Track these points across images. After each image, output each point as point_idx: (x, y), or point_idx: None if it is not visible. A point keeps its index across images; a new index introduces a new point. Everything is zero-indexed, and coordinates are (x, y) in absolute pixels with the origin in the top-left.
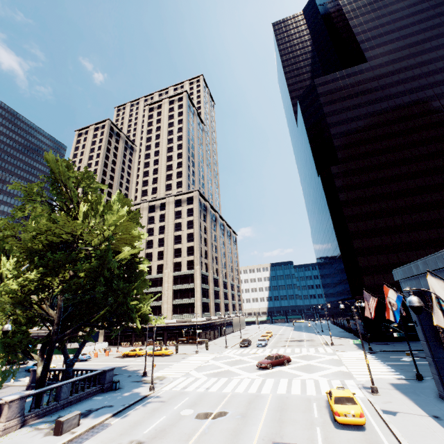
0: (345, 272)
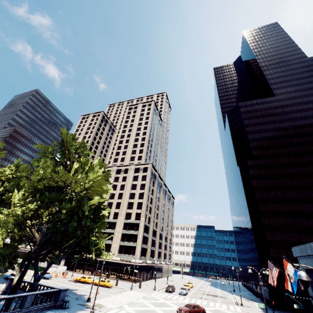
0: (255, 242)
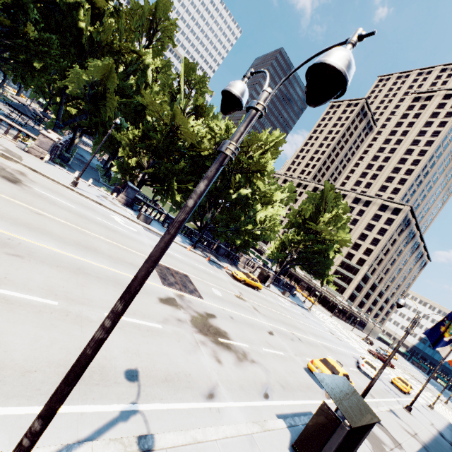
0: None
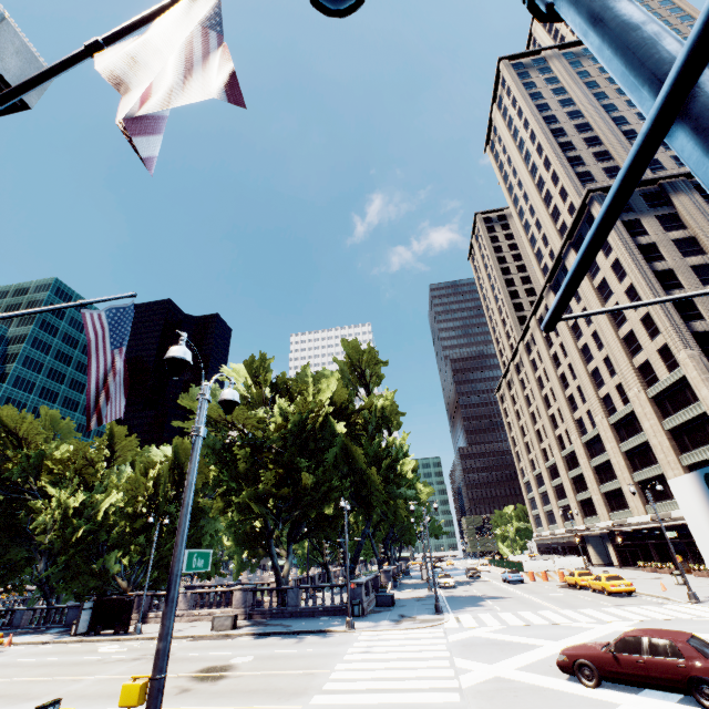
0: None
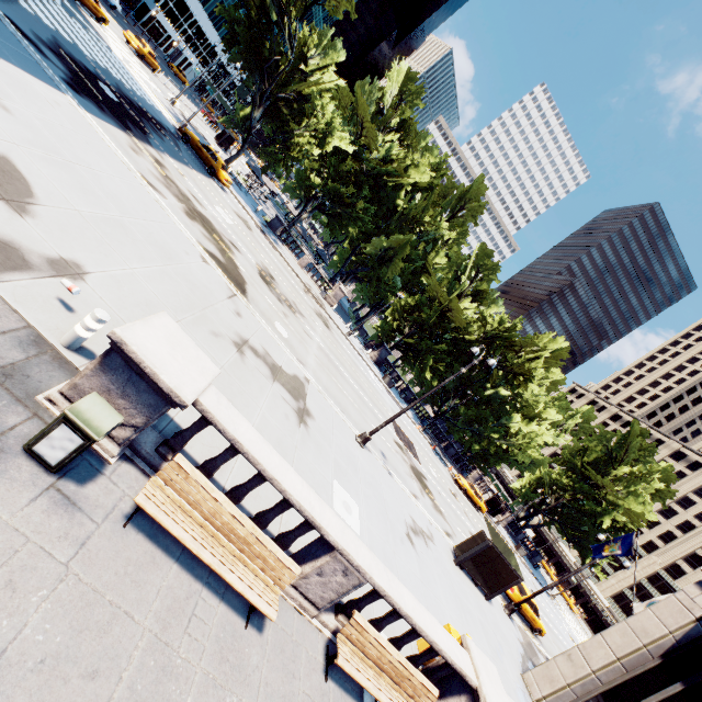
0: None
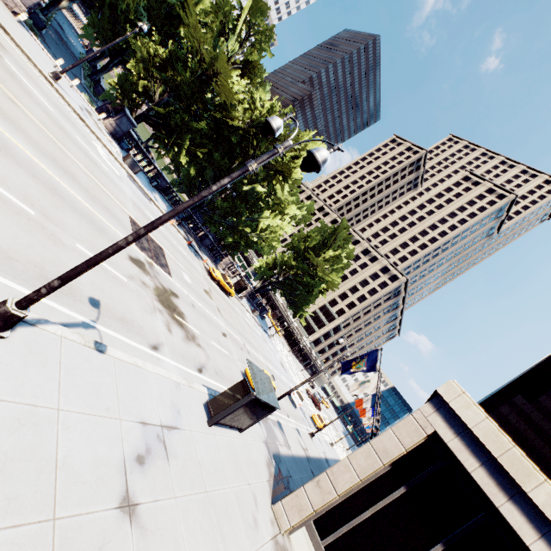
0: None
